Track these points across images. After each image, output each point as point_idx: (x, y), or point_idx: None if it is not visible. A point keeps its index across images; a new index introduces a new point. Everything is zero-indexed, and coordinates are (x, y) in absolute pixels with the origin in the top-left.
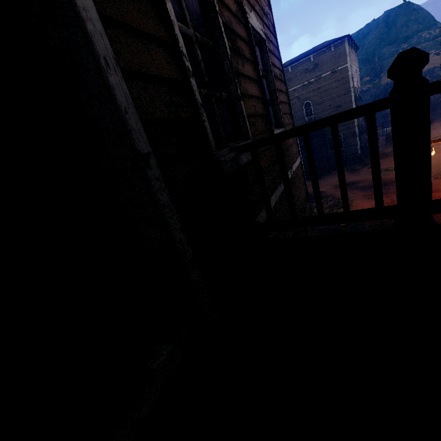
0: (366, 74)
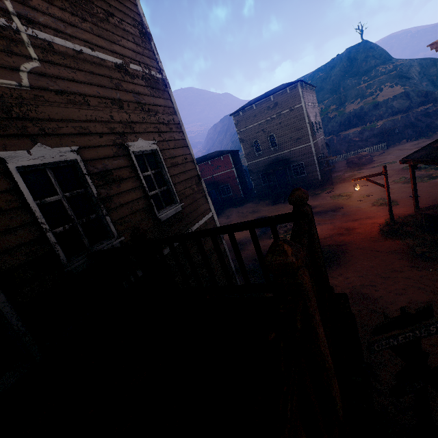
0: (333, 102)
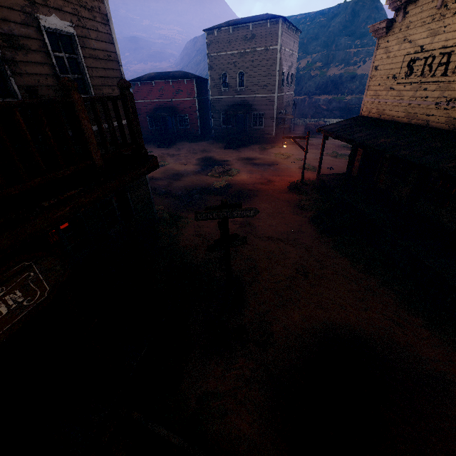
0: (320, 59)
